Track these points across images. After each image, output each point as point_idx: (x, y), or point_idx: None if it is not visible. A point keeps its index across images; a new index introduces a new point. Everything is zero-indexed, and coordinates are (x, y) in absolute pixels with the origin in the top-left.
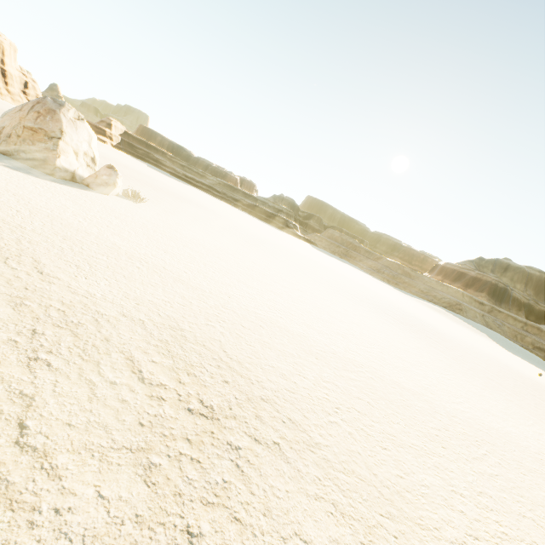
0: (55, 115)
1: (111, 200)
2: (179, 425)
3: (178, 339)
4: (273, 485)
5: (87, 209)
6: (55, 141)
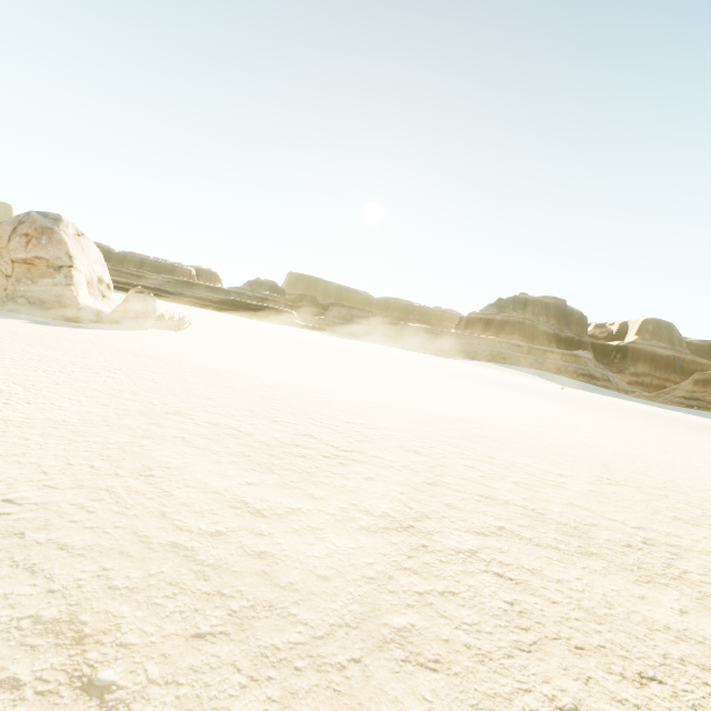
0: (54, 235)
1: (164, 335)
2: (629, 494)
3: (499, 443)
4: None
5: (187, 351)
6: (66, 272)
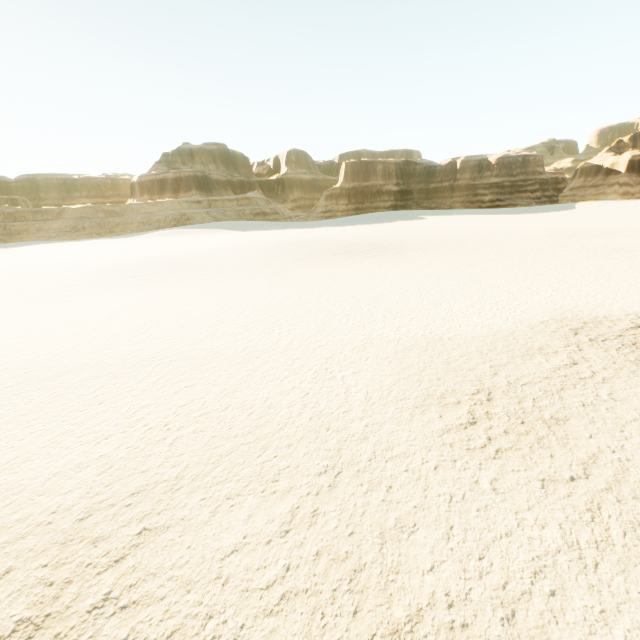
0: None
1: None
2: None
3: None
4: (174, 562)
5: None
6: None
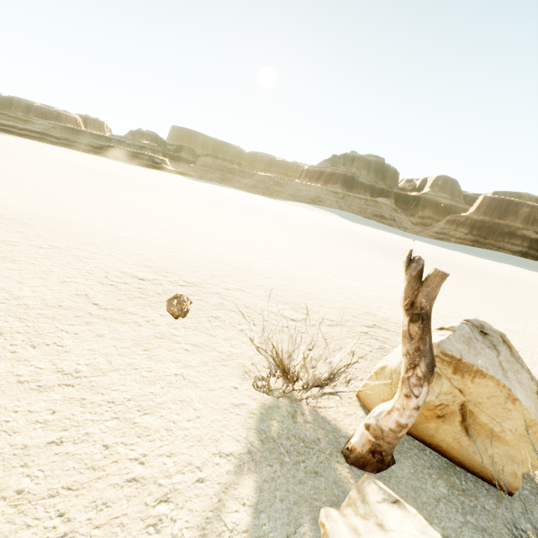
0: None
1: None
2: None
3: None
4: None
5: None
6: None
